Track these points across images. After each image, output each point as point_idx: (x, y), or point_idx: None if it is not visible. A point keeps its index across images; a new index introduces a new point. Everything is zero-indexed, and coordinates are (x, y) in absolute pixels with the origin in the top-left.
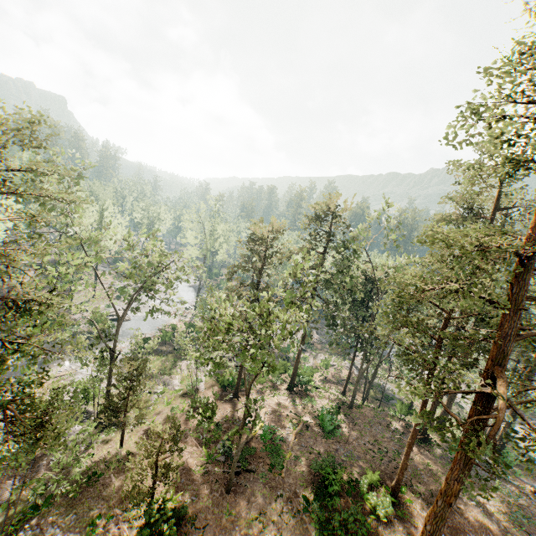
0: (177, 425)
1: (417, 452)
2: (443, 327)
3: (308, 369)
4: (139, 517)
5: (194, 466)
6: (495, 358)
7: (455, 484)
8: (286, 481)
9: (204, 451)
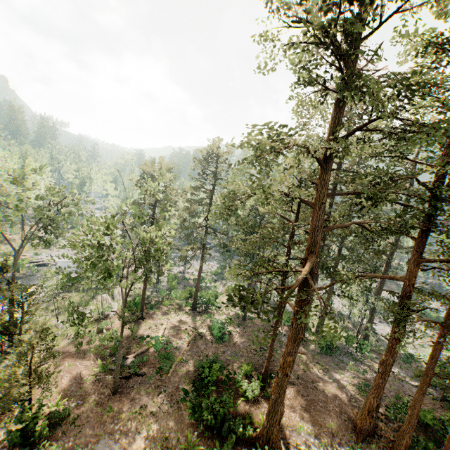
0: (48, 334)
1: None
2: (291, 235)
3: (213, 293)
4: (10, 421)
5: (87, 376)
6: (311, 248)
7: (289, 357)
8: (172, 379)
9: (99, 363)
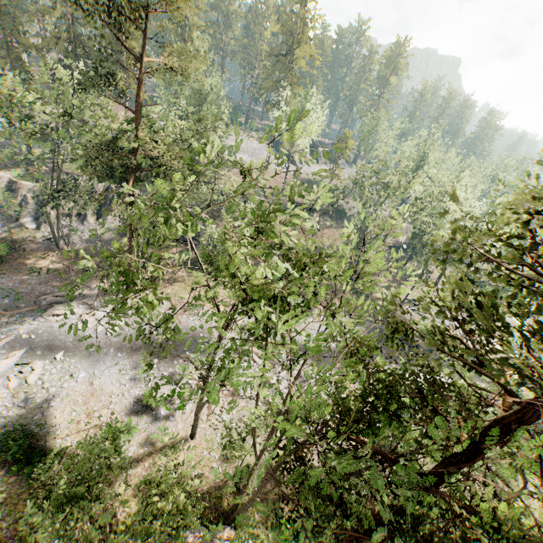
0: None
1: None
2: None
3: None
4: None
5: None
6: None
7: None
8: None
9: None
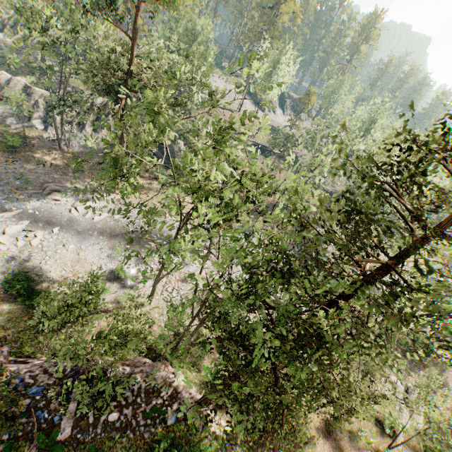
0: None
1: None
2: None
3: None
4: None
5: None
6: None
7: None
8: None
9: None
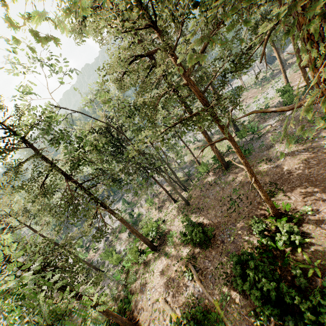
0: None
1: (236, 176)
2: (177, 66)
3: (147, 220)
4: None
5: None
6: None
7: None
8: None
9: None
